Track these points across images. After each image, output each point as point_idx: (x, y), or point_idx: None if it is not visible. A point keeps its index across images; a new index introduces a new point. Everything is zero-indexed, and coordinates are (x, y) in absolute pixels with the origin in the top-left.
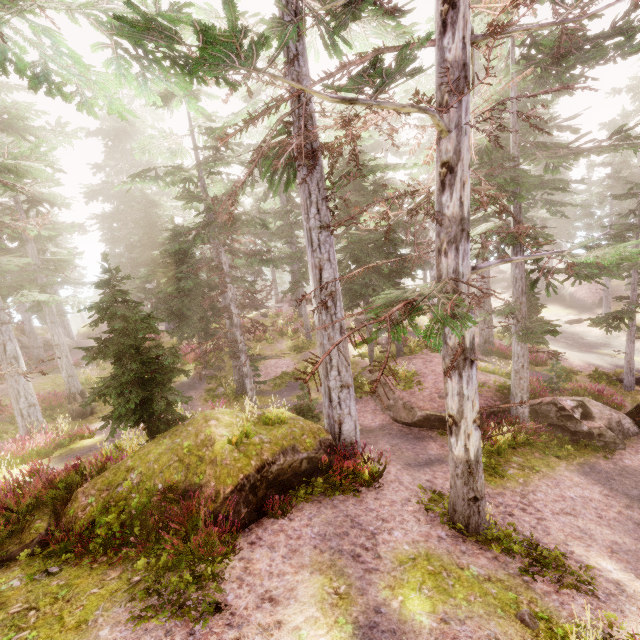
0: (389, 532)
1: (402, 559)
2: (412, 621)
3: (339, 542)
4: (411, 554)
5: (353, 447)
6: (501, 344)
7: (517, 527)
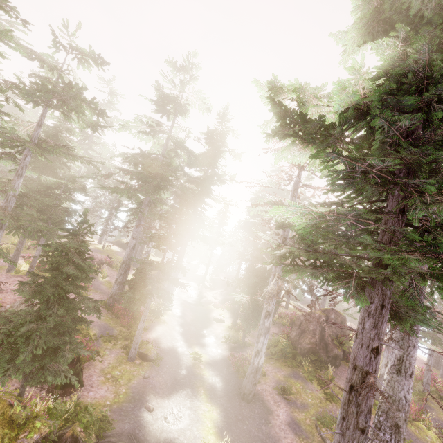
0: None
1: None
2: None
3: None
4: None
5: None
6: None
7: None
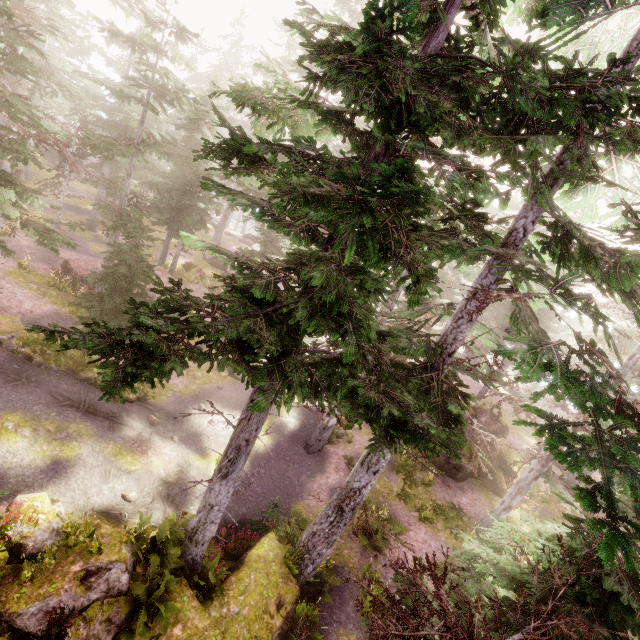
0: None
1: None
2: None
3: None
4: None
5: None
6: None
7: None
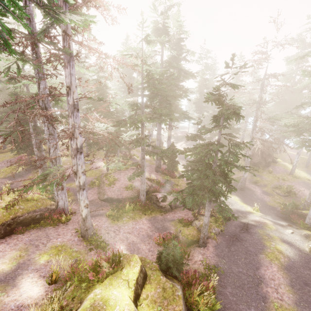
0: (57, 238)
1: (53, 246)
2: (38, 262)
3: (35, 242)
4: (58, 245)
5: (63, 210)
6: (163, 168)
7: (106, 237)
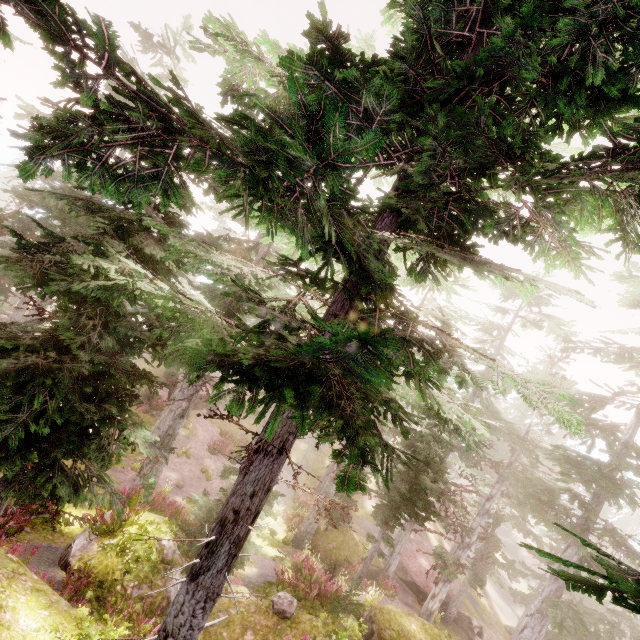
0: None
1: None
2: None
3: None
4: None
5: (388, 577)
6: None
7: None
